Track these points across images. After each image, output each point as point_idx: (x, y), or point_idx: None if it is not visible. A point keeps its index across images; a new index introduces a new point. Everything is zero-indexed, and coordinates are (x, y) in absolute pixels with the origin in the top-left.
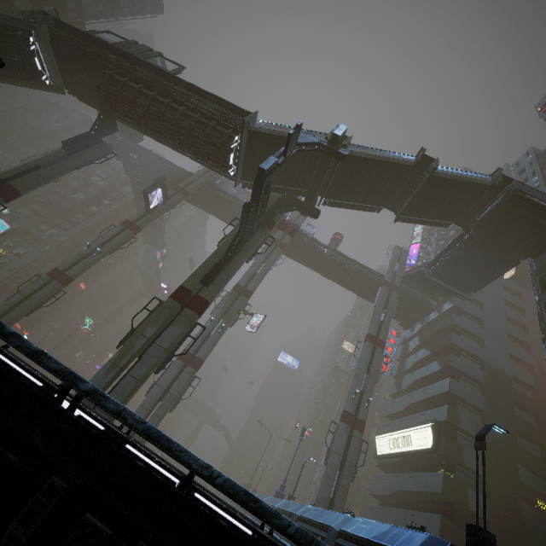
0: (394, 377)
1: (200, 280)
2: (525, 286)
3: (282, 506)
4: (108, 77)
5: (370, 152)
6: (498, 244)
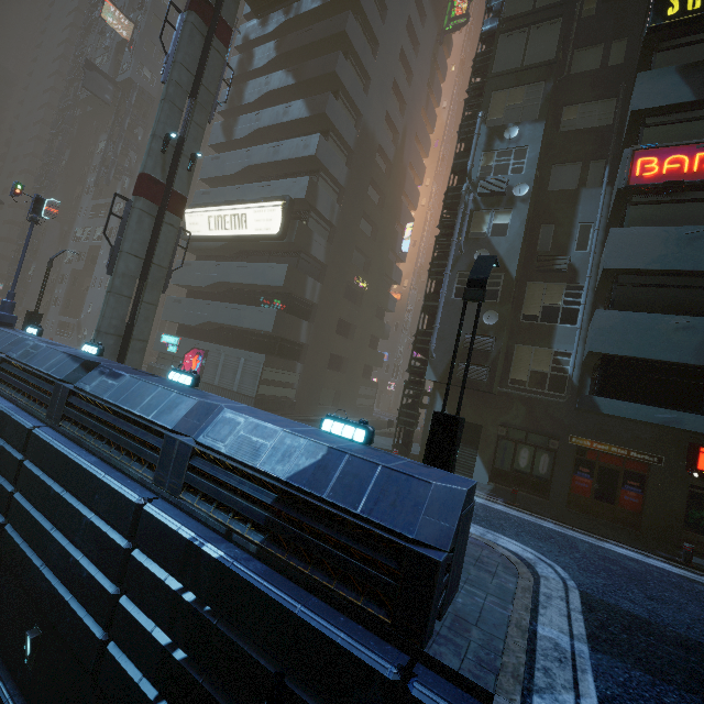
0: (220, 114)
1: None
2: (434, 2)
3: (20, 355)
4: None
5: None
6: None
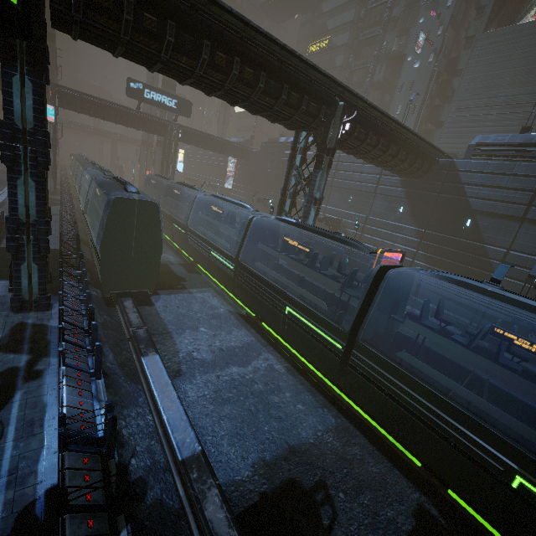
0: None
1: None
2: None
3: None
4: None
5: None
6: (290, 7)
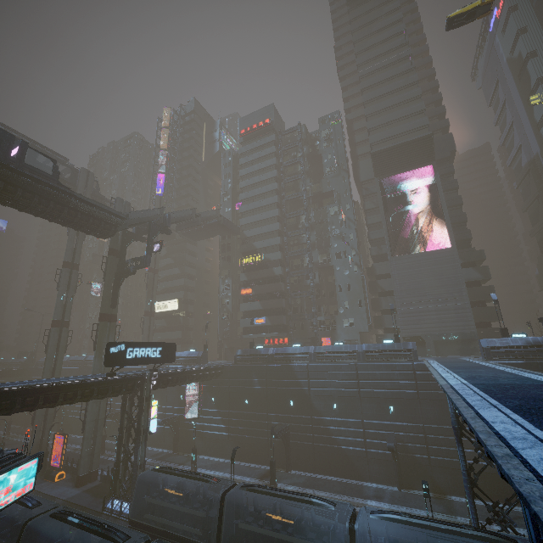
0: None
1: (109, 306)
2: None
3: None
4: (1, 189)
5: (175, 214)
6: (212, 232)
